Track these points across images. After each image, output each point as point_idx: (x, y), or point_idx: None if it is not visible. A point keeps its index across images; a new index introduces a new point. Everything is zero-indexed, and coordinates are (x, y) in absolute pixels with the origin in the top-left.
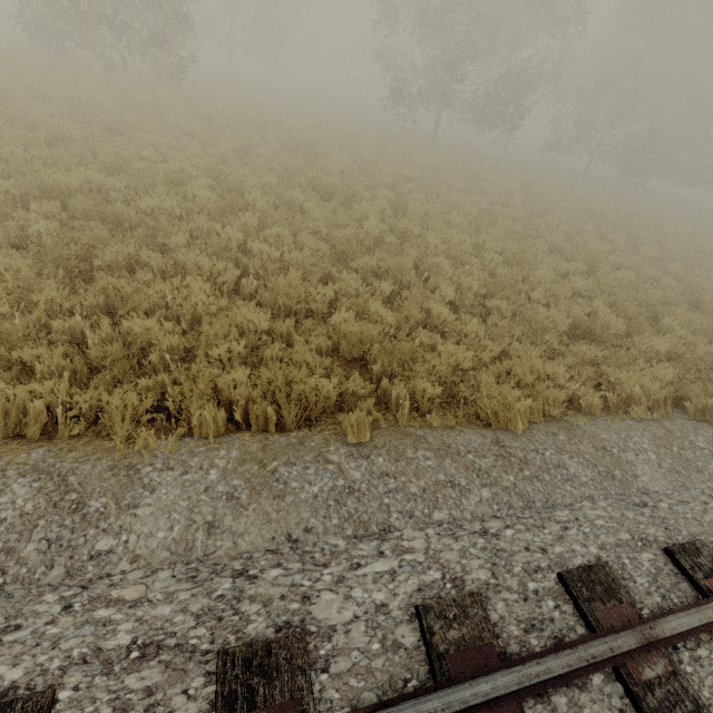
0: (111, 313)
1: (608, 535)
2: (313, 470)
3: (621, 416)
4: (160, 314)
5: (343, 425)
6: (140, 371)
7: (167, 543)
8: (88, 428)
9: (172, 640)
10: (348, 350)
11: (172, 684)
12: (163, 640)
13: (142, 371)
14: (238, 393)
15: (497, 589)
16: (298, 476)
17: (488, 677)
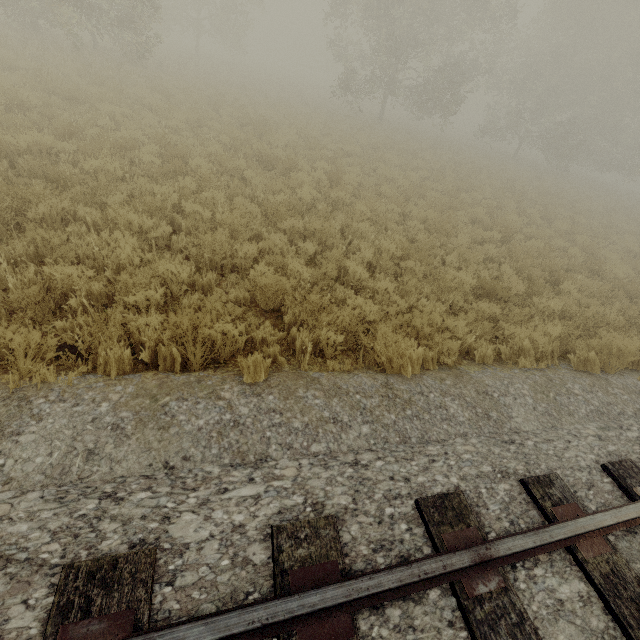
0: (43, 262)
1: (471, 467)
2: (203, 405)
3: (510, 365)
4: (89, 264)
5: (240, 365)
6: (61, 315)
7: (44, 467)
8: (0, 364)
9: (22, 554)
10: (264, 301)
11: (12, 595)
12: (13, 554)
13: (63, 315)
14: (148, 336)
15: (354, 513)
16: (187, 410)
17: (319, 590)
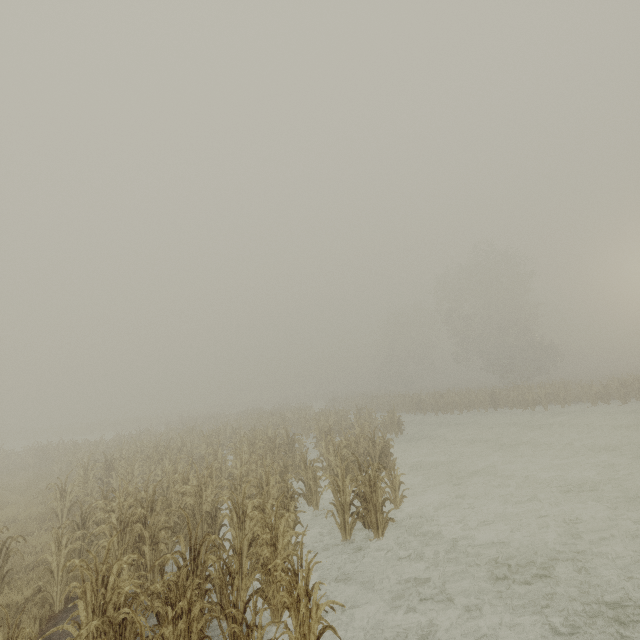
0: None
1: None
2: None
3: None
4: None
5: None
6: None
7: None
8: None
9: None
10: None
11: None
12: None
13: None
14: None
15: None
16: None
17: None
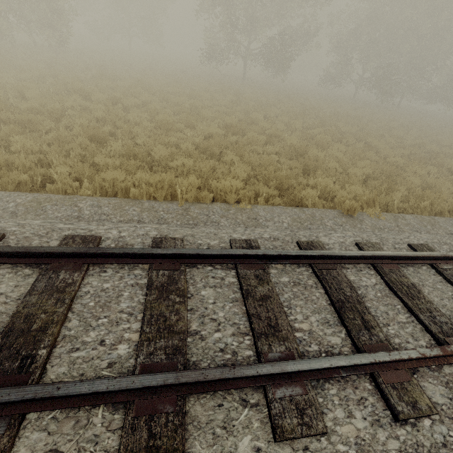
0: None
1: None
2: None
3: (72, 194)
4: None
5: None
6: None
7: None
8: None
9: None
10: None
11: None
12: None
13: None
14: None
15: None
16: None
17: None
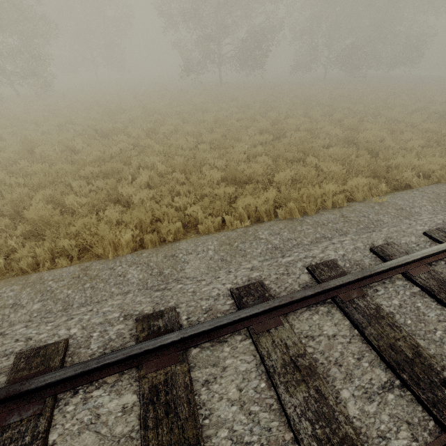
0: None
1: (99, 318)
2: None
3: (226, 229)
4: None
5: None
6: None
7: None
8: None
9: None
10: (41, 230)
11: None
12: None
13: None
14: None
15: None
16: None
17: None
